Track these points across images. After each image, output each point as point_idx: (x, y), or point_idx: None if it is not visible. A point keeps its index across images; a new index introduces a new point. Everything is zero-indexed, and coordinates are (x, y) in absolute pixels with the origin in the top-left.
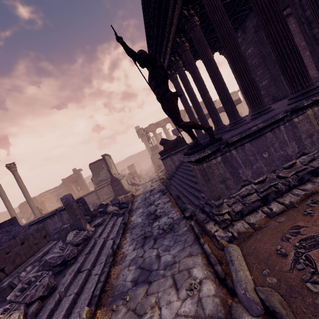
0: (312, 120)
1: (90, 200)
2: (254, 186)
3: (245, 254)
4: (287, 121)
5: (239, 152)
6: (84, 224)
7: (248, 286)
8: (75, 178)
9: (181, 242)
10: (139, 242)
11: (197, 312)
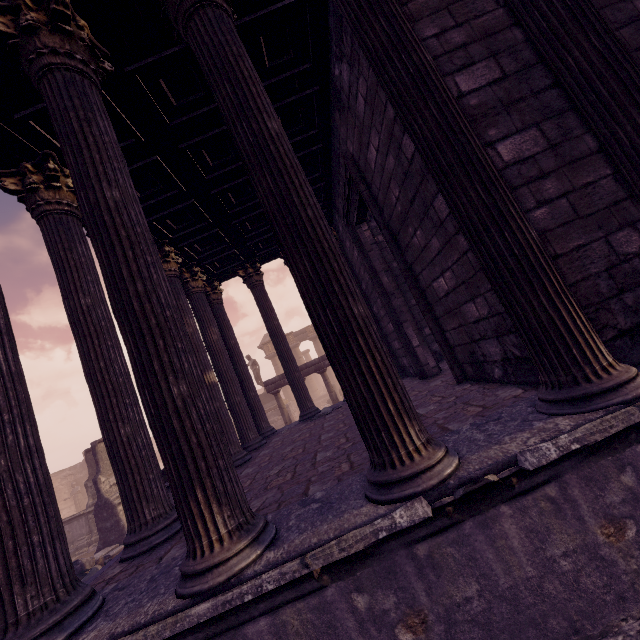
0: None
1: (75, 533)
2: None
3: None
4: None
5: None
6: None
7: None
8: None
9: None
10: None
11: None
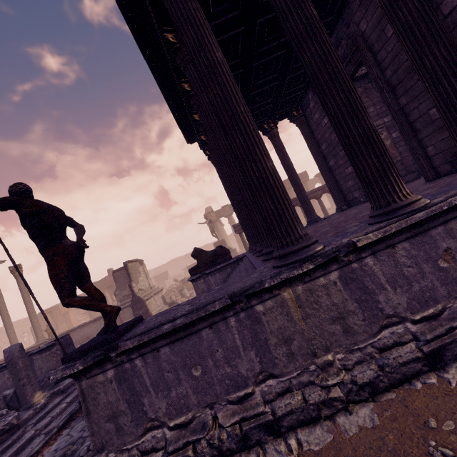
0: (293, 309)
1: None
2: (169, 432)
3: None
4: (244, 310)
5: (149, 362)
6: (32, 393)
7: None
8: (109, 282)
9: None
10: None
11: None
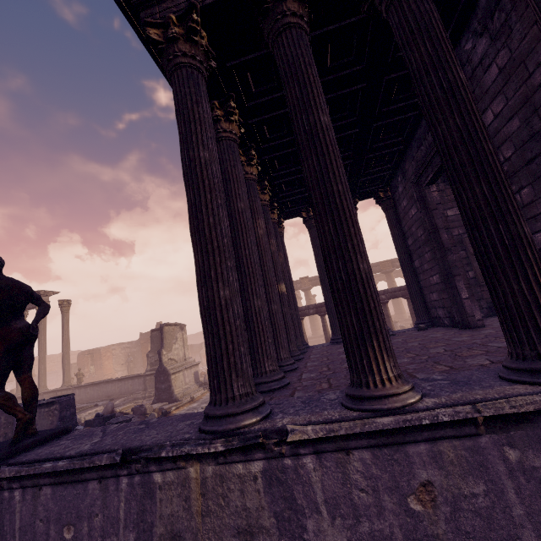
0: (194, 495)
1: (135, 387)
2: None
3: None
4: (140, 473)
5: (27, 499)
6: None
7: None
8: None
9: None
10: None
11: None
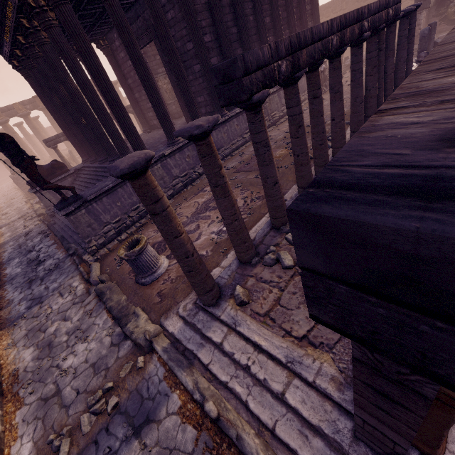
0: None
1: None
2: (113, 225)
3: (102, 265)
4: None
5: (99, 204)
6: None
7: (95, 277)
8: None
9: (66, 273)
10: (25, 286)
11: (73, 298)
